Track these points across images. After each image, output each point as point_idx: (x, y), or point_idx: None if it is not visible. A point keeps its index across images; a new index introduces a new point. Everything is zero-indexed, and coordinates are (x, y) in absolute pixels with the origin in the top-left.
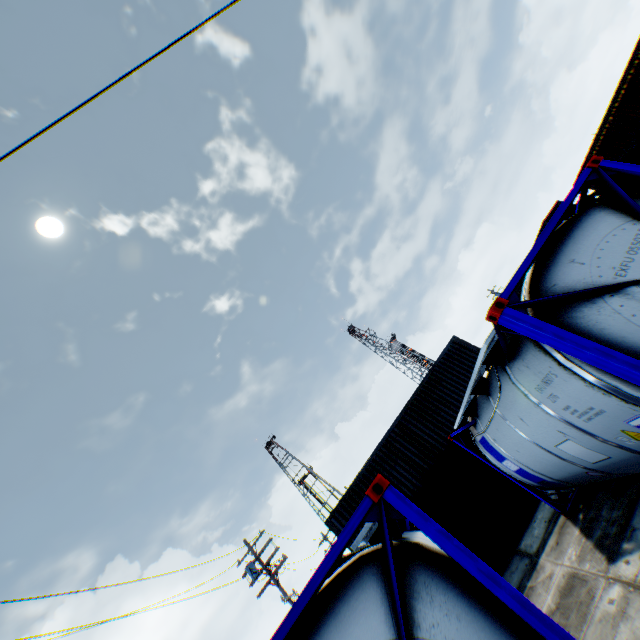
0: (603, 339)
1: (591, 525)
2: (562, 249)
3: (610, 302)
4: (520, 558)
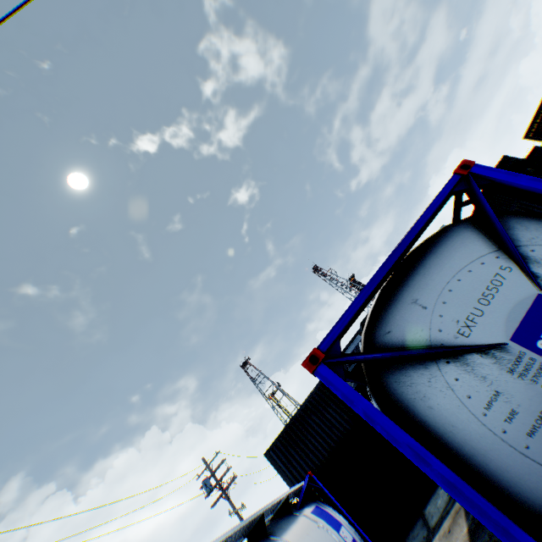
0: (430, 422)
1: (477, 531)
2: (409, 282)
3: (445, 371)
4: (422, 525)
